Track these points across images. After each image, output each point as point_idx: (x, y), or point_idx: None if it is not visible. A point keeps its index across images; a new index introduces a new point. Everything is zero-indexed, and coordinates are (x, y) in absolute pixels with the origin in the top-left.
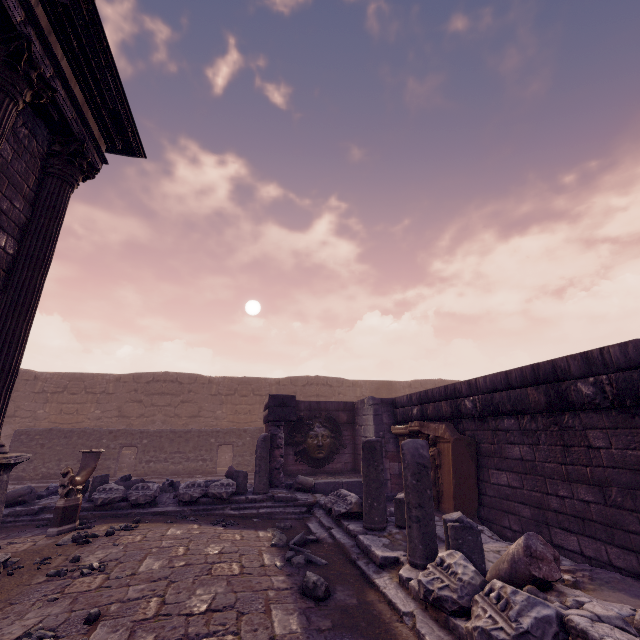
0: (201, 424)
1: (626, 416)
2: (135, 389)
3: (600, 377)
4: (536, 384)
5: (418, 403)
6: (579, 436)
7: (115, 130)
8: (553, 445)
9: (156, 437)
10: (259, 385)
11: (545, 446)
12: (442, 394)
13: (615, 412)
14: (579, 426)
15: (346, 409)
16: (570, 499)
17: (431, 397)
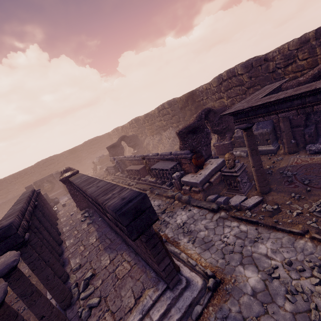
0: (12, 193)
1: None
2: None
3: None
4: None
5: None
6: None
7: None
8: None
9: None
10: (26, 172)
11: None
12: None
13: None
14: None
15: (51, 176)
16: None
17: None
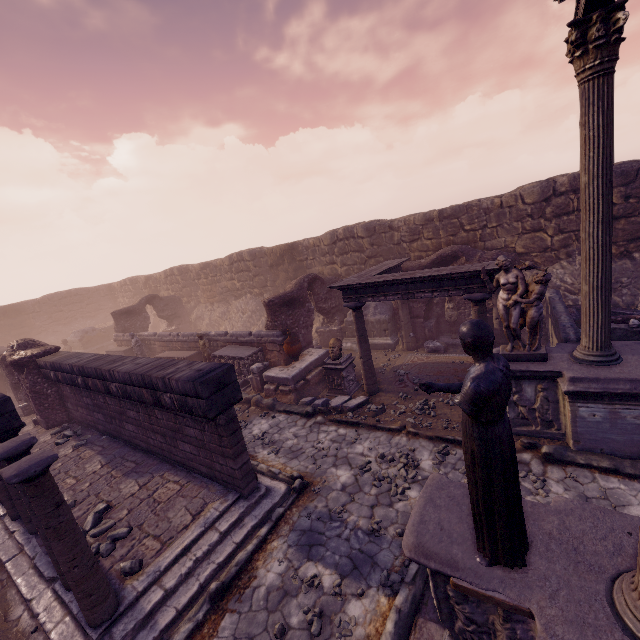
0: None
1: None
2: None
3: None
4: None
5: None
6: None
7: None
8: None
9: None
10: None
11: None
12: None
13: None
14: None
15: None
16: None
17: None
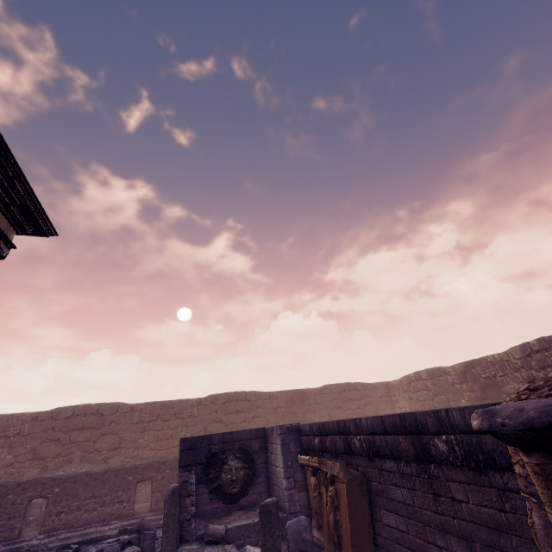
0: (122, 456)
1: (475, 473)
2: (53, 427)
3: (450, 436)
4: (405, 434)
5: (318, 434)
6: (444, 487)
7: (25, 219)
8: (426, 492)
9: (69, 483)
10: (181, 407)
11: (420, 492)
12: (336, 429)
13: (467, 468)
14: (443, 477)
15: (258, 436)
16: (446, 550)
17: (328, 430)
